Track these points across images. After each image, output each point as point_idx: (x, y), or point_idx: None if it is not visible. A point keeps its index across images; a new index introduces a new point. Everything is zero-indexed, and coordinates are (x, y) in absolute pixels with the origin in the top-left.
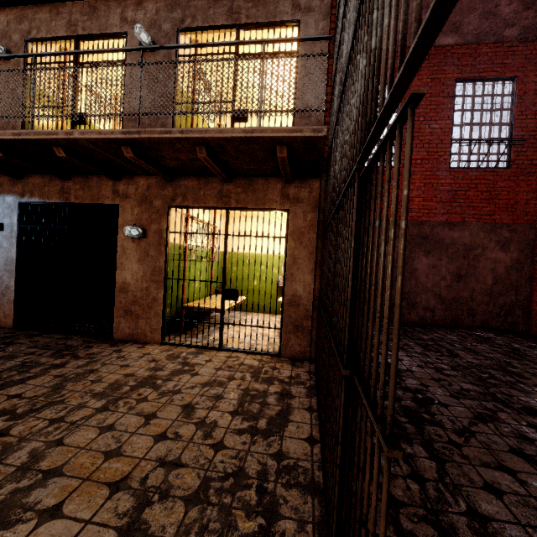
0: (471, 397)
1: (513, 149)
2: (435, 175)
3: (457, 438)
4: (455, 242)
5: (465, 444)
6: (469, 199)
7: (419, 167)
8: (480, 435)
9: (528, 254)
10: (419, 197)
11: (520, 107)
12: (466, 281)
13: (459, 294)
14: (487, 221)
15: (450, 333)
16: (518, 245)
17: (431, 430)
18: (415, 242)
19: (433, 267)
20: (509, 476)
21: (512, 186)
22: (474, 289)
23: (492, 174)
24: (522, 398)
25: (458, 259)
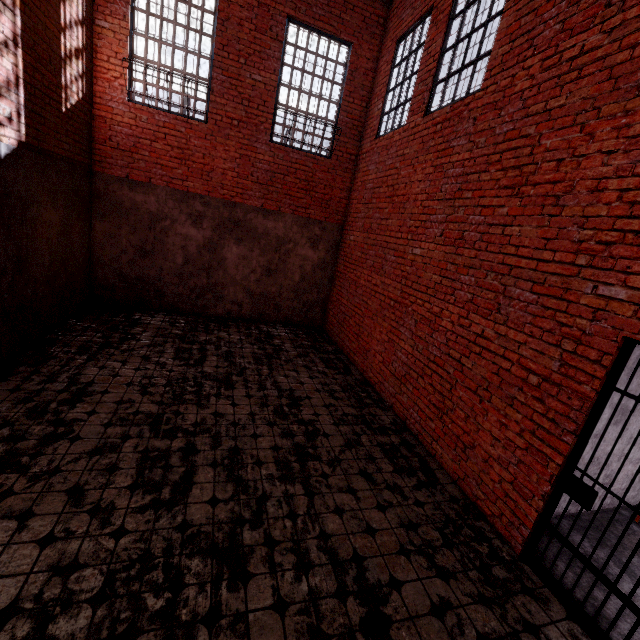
0: (130, 422)
1: (337, 137)
2: (253, 147)
3: (23, 485)
4: (268, 233)
5: (21, 491)
6: (287, 185)
7: (235, 130)
8: (60, 475)
9: (333, 255)
10: (234, 171)
11: (350, 86)
12: (276, 276)
13: (268, 290)
14: (302, 214)
15: (242, 331)
16: (326, 244)
17: (2, 479)
18: (226, 226)
19: (244, 258)
20: (17, 523)
21: (329, 180)
22: (282, 285)
23: (313, 162)
24: (187, 417)
25: (270, 252)
